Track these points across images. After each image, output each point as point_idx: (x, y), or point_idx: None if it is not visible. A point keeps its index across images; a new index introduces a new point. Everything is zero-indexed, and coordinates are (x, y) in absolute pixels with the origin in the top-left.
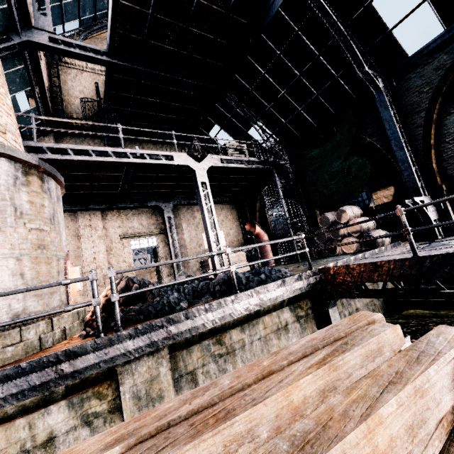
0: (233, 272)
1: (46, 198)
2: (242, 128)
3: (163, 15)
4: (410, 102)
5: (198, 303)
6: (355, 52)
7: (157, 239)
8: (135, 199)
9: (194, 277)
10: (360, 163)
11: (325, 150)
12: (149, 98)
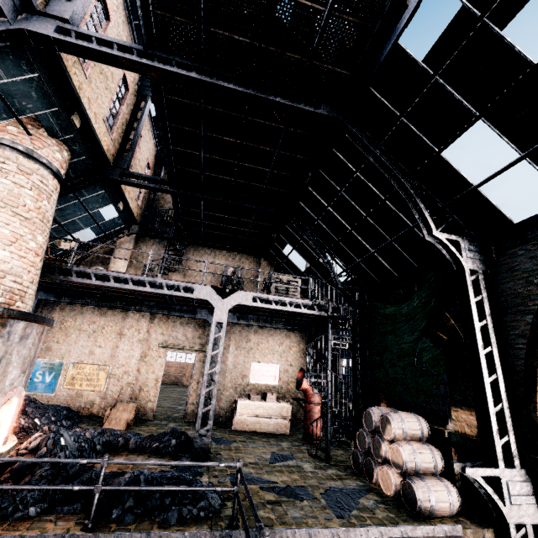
0: (96, 493)
1: (0, 342)
2: (314, 254)
3: (213, 155)
4: (512, 291)
5: (55, 514)
6: (420, 209)
7: (197, 356)
8: (184, 309)
9: (40, 487)
10: (433, 354)
11: (400, 313)
12: (217, 214)
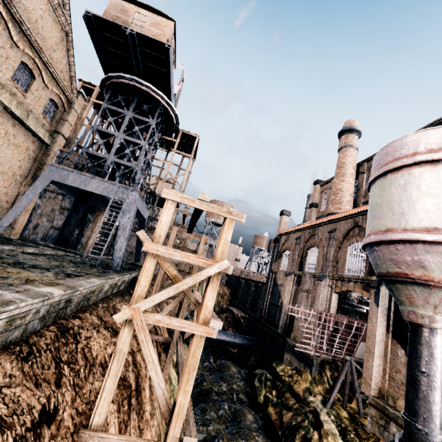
0: None
1: None
2: None
3: None
4: None
5: None
6: None
7: None
8: None
9: None
10: None
11: None
12: None
